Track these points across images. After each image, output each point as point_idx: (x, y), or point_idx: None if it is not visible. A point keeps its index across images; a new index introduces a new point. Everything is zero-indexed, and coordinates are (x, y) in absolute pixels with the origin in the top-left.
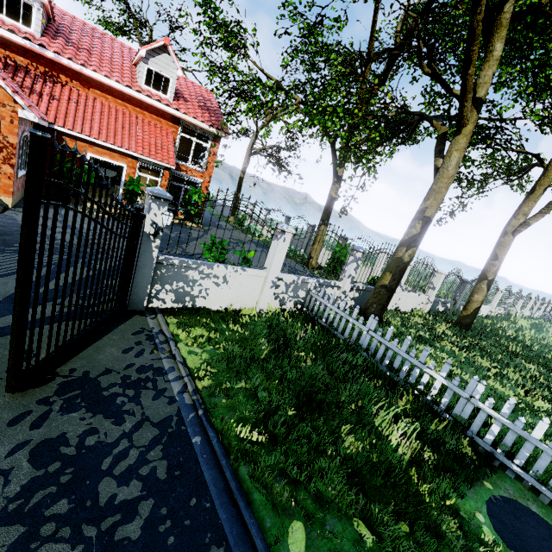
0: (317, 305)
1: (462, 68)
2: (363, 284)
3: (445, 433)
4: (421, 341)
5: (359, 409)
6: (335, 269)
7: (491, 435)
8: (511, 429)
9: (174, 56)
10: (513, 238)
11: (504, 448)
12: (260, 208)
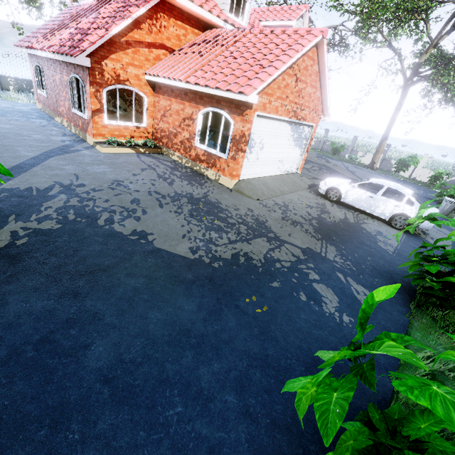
0: None
1: None
2: (407, 175)
3: None
4: None
5: None
6: (402, 171)
7: None
8: None
9: (307, 20)
10: None
11: None
12: None
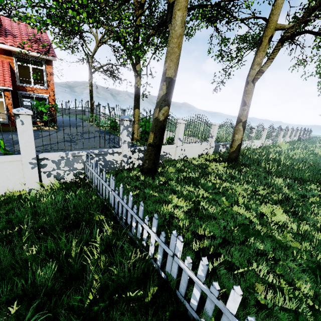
0: (89, 173)
1: None
2: None
3: (147, 305)
4: (186, 182)
5: (41, 302)
6: (146, 138)
7: (194, 299)
8: (208, 295)
9: None
10: (254, 85)
11: (206, 319)
12: None
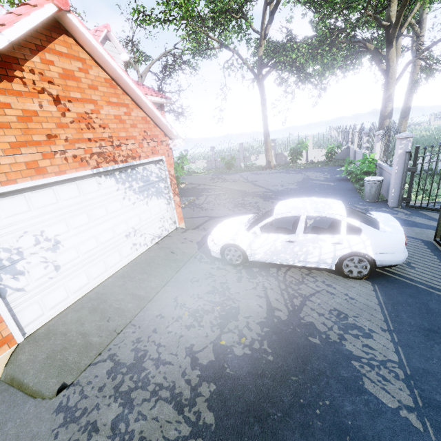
0: None
1: (400, 10)
2: (304, 161)
3: None
4: None
5: None
6: (298, 159)
7: None
8: None
9: (117, 41)
10: None
11: None
12: (387, 126)
